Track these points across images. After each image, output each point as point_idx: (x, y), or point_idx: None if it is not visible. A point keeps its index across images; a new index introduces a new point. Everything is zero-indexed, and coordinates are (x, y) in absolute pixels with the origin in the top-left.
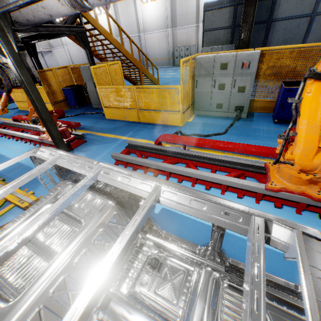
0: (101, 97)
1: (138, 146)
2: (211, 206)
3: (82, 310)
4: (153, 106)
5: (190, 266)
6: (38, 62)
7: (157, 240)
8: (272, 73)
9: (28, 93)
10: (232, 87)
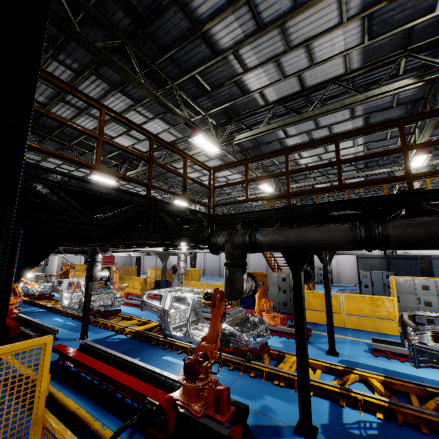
0: None
1: (386, 342)
2: None
3: None
4: (364, 312)
5: None
6: None
7: None
8: None
9: (328, 286)
10: (438, 305)
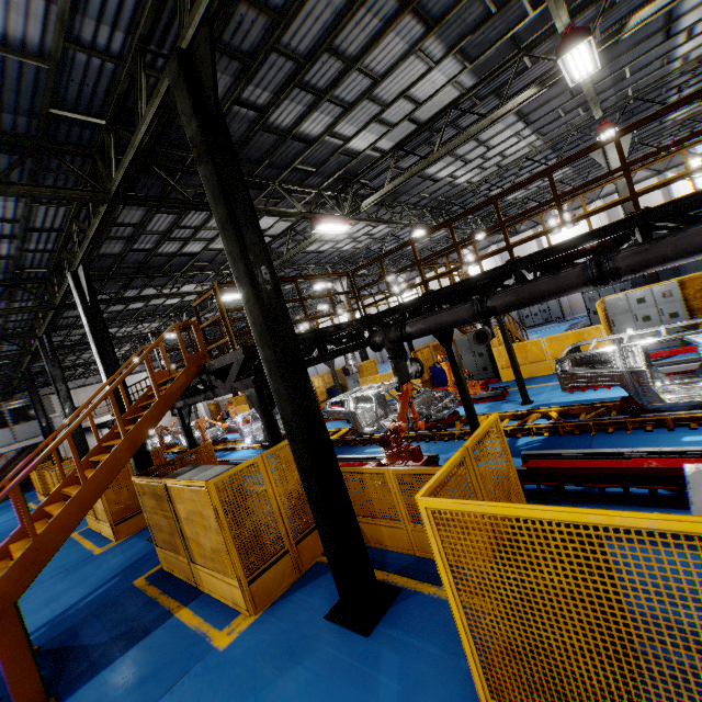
0: (497, 359)
1: None
2: (686, 322)
3: (664, 332)
4: None
5: (694, 386)
6: (411, 345)
7: (662, 383)
8: (701, 295)
9: (507, 341)
10: (660, 316)
